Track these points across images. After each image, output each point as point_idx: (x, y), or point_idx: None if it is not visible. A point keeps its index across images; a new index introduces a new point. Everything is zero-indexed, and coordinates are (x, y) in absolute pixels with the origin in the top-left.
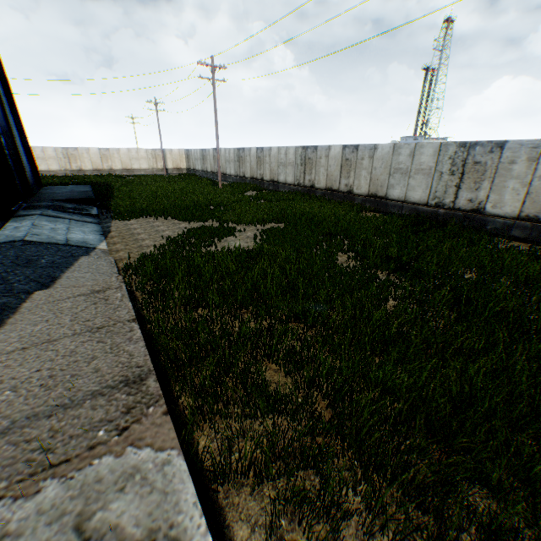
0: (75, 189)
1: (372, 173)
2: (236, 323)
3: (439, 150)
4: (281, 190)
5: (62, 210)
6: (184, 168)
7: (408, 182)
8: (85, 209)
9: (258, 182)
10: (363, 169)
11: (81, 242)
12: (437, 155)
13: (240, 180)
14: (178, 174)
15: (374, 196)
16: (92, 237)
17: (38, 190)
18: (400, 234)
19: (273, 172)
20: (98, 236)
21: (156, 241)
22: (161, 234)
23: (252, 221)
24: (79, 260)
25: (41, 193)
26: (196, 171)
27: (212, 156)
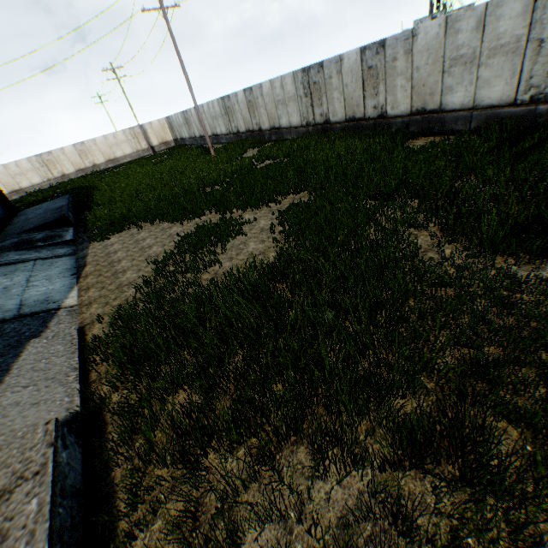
0: (50, 207)
1: (413, 78)
2: (286, 489)
3: (535, 1)
4: (287, 138)
5: (27, 248)
6: (171, 140)
7: (477, 75)
8: (58, 235)
9: (256, 134)
10: (398, 76)
11: (41, 302)
12: (530, 11)
13: (235, 138)
14: (166, 149)
15: (420, 113)
16: (59, 286)
17: (10, 220)
18: (492, 166)
19: (271, 116)
20: (68, 279)
21: (141, 270)
22: (147, 254)
23: (262, 199)
24: (21, 355)
25: (13, 223)
26: (184, 140)
27: (196, 117)
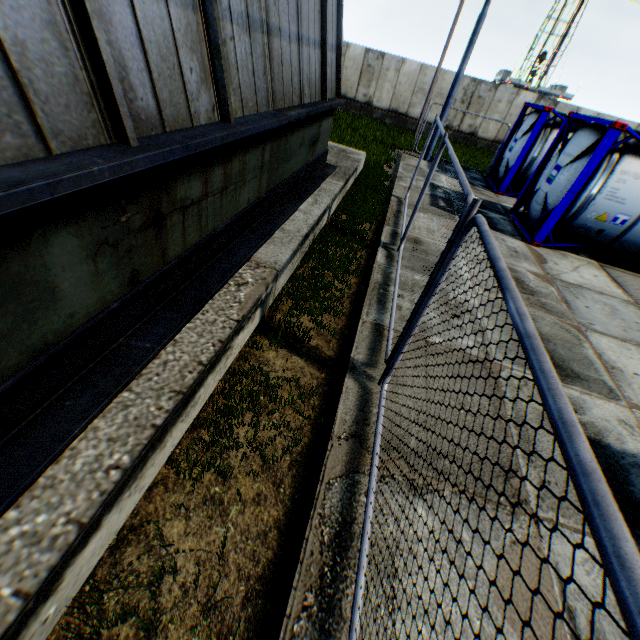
0: None
1: None
2: None
3: None
4: None
5: None
6: None
7: None
8: None
9: None
10: None
11: None
12: None
13: None
14: None
15: None
16: None
17: None
18: None
19: None
20: None
21: None
22: None
23: None
24: None
25: None
26: None
27: None
